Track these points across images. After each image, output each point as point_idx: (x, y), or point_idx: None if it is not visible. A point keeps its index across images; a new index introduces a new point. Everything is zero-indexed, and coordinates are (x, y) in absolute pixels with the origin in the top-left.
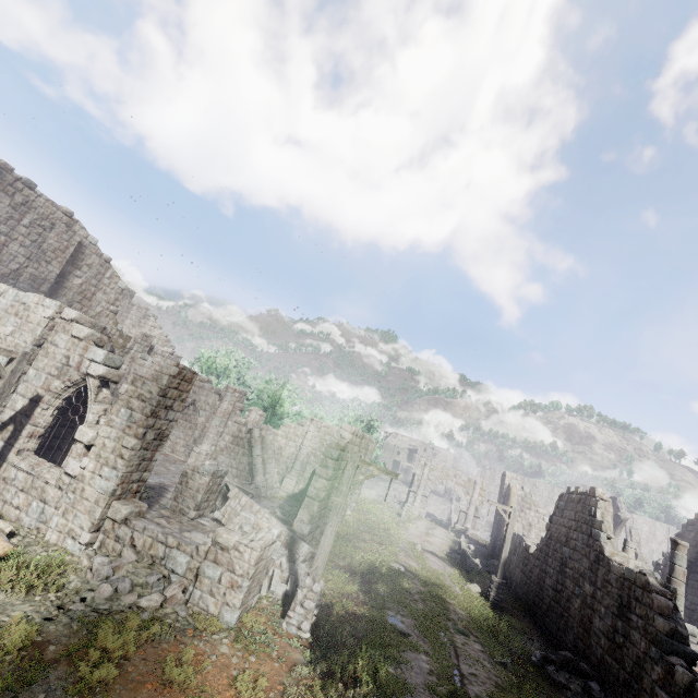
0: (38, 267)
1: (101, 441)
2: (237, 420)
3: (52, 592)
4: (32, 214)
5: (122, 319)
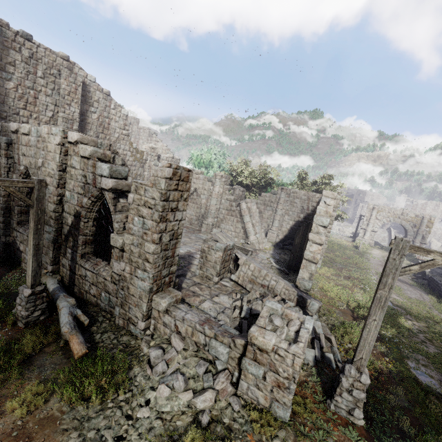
0: (64, 111)
1: (128, 247)
2: (227, 198)
3: (121, 396)
4: (41, 65)
5: (137, 140)
